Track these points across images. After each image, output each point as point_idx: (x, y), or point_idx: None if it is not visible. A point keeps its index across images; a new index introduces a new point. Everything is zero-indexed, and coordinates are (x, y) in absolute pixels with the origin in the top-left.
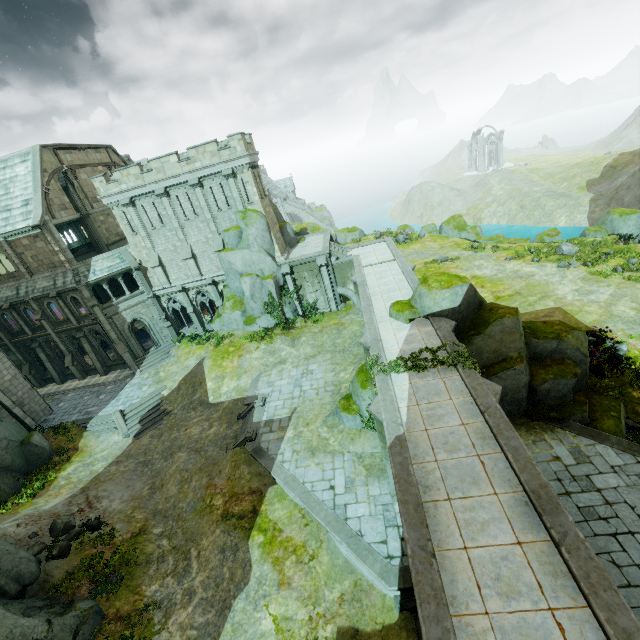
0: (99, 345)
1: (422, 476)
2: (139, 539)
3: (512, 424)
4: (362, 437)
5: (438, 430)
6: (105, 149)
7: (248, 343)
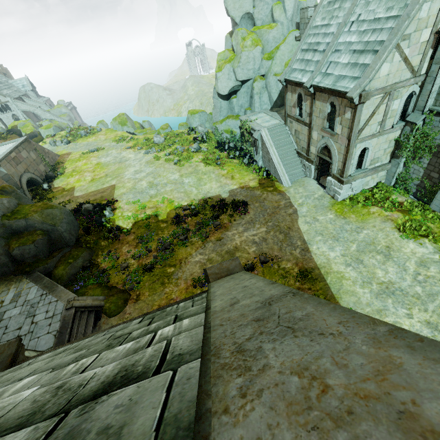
0: None
1: None
2: None
3: (3, 280)
4: None
5: None
6: None
7: None
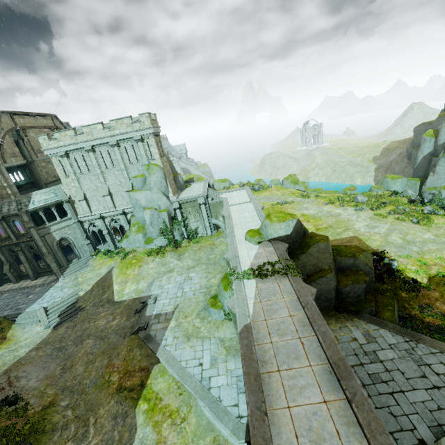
0: (32, 257)
1: (261, 354)
2: (48, 411)
3: (326, 315)
4: (224, 326)
5: (274, 320)
6: (50, 117)
7: (146, 257)
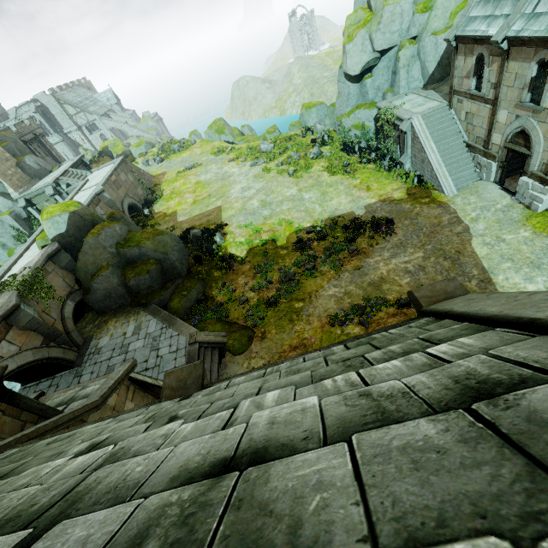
0: None
1: None
2: None
3: (121, 312)
4: None
5: None
6: None
7: None
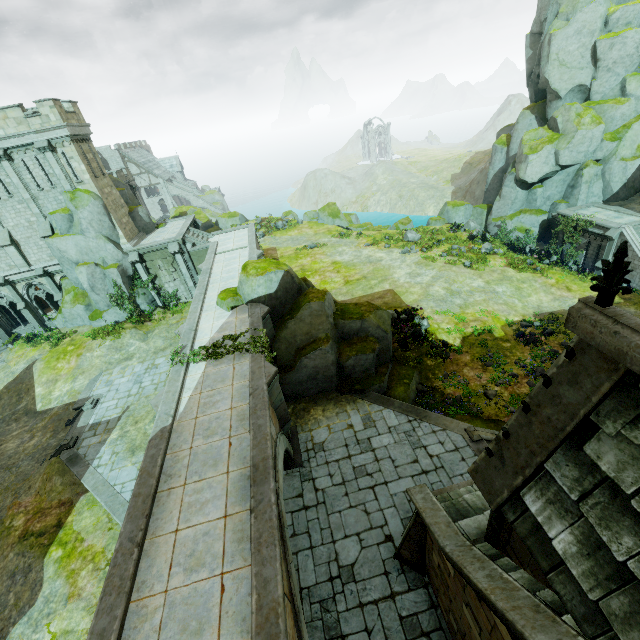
0: None
1: (171, 465)
2: None
3: (325, 399)
4: None
5: (207, 417)
6: None
7: (91, 340)
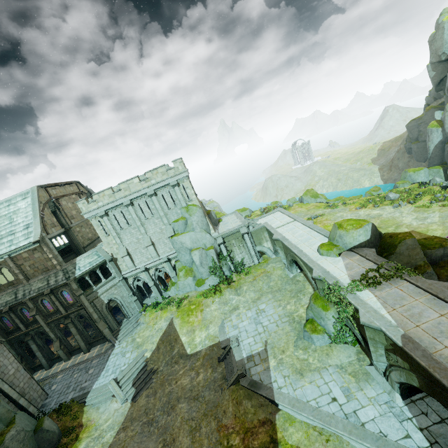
0: (82, 327)
1: (446, 362)
2: None
3: None
4: (334, 351)
5: (427, 324)
6: (75, 183)
7: (204, 299)
